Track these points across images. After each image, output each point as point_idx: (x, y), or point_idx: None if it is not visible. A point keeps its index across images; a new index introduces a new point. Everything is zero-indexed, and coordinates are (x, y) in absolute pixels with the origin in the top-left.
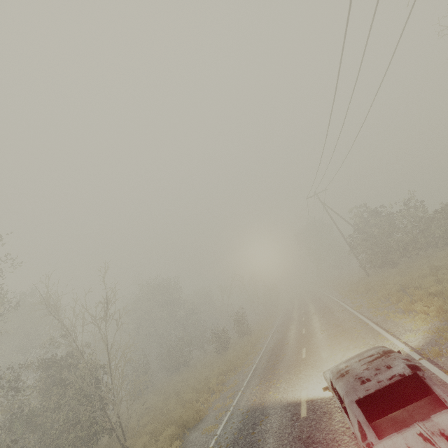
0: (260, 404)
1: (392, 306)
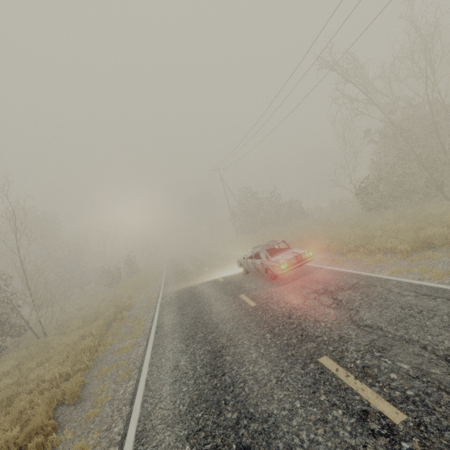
0: (187, 287)
1: None
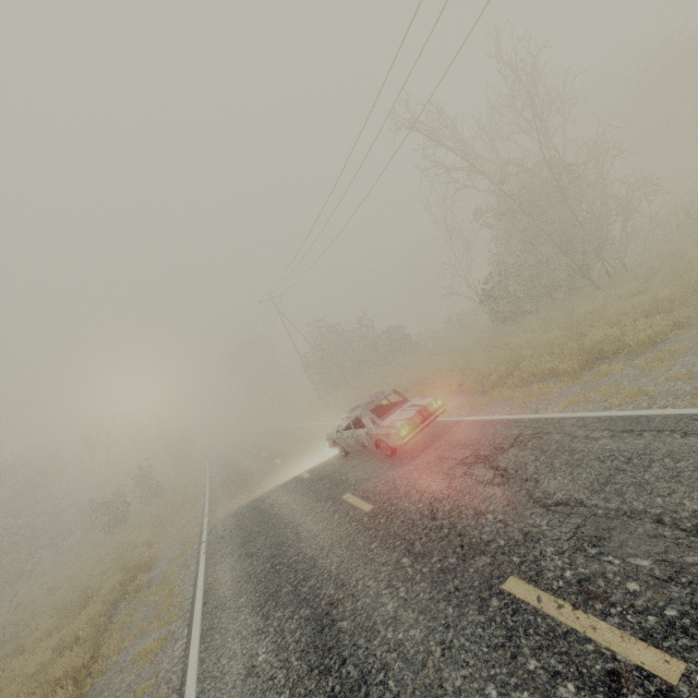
0: (251, 501)
1: None
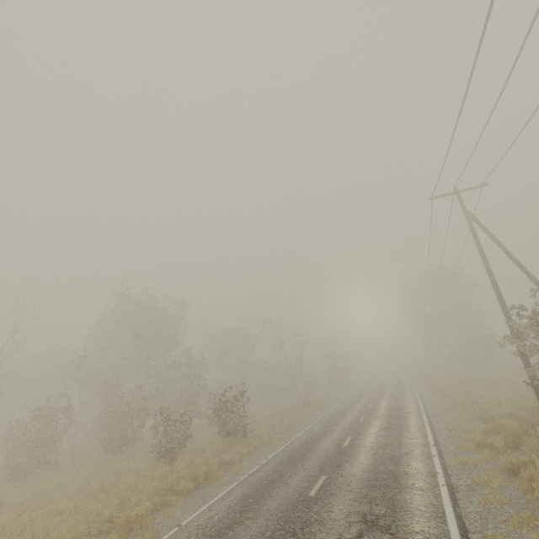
0: None
1: None
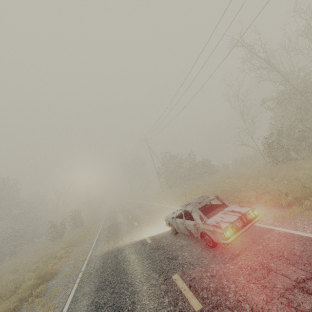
0: (114, 248)
1: (180, 201)
